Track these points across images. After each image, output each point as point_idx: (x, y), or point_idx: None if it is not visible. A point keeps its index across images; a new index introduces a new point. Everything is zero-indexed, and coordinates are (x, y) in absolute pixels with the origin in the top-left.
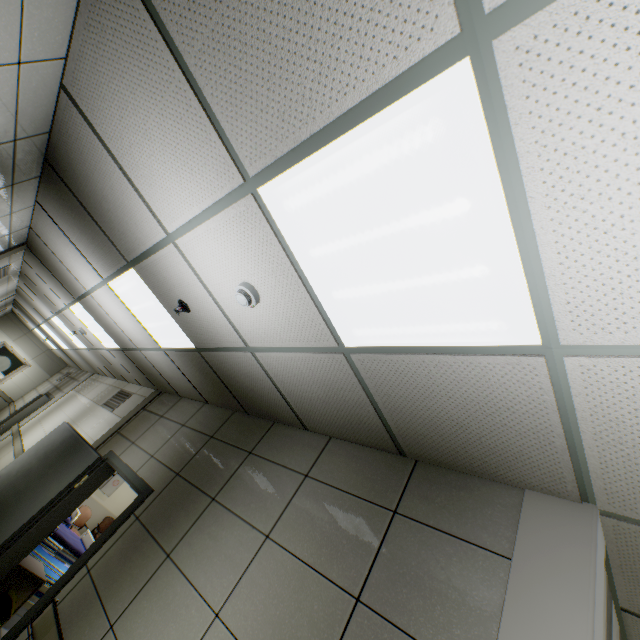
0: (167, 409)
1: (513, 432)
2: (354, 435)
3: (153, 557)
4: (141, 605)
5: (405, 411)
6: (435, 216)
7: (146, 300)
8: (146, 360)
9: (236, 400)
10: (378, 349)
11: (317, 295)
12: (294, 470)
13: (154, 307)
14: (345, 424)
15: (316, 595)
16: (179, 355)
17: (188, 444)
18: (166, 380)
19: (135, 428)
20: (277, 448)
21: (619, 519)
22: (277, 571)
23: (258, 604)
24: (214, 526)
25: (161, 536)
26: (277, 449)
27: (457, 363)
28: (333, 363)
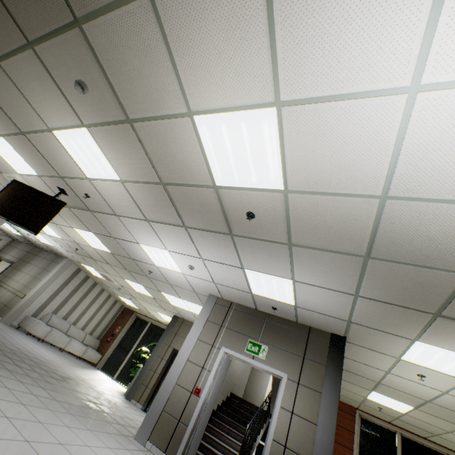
0: (17, 245)
1: (59, 252)
2: (52, 252)
3: (17, 271)
4: (15, 275)
5: (53, 250)
6: (41, 236)
7: (10, 227)
8: (9, 233)
9: (35, 245)
10: (46, 243)
11: (37, 237)
12: (43, 257)
13: (12, 228)
14: (50, 251)
15: (40, 270)
16: (19, 235)
17: (23, 254)
18: (16, 238)
19: (7, 250)
20: (42, 254)
21: (71, 260)
22: (36, 269)
23: (33, 272)
24: (28, 266)
25: (18, 268)
26: (42, 254)
27: (51, 246)
28: (43, 243)
